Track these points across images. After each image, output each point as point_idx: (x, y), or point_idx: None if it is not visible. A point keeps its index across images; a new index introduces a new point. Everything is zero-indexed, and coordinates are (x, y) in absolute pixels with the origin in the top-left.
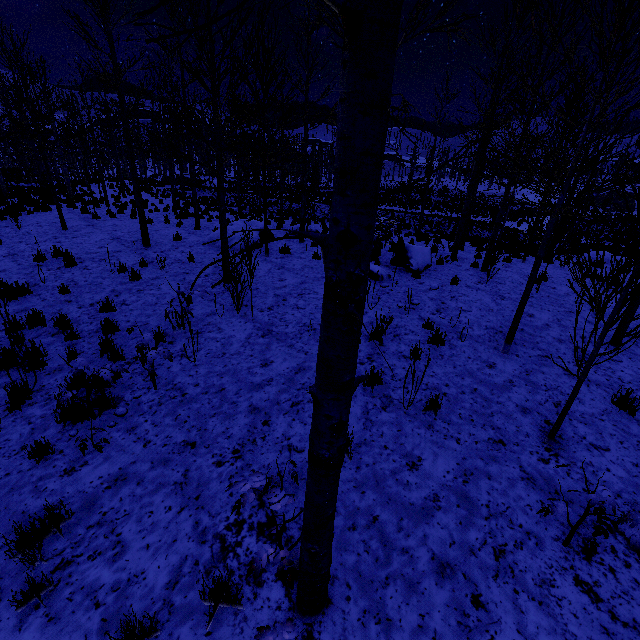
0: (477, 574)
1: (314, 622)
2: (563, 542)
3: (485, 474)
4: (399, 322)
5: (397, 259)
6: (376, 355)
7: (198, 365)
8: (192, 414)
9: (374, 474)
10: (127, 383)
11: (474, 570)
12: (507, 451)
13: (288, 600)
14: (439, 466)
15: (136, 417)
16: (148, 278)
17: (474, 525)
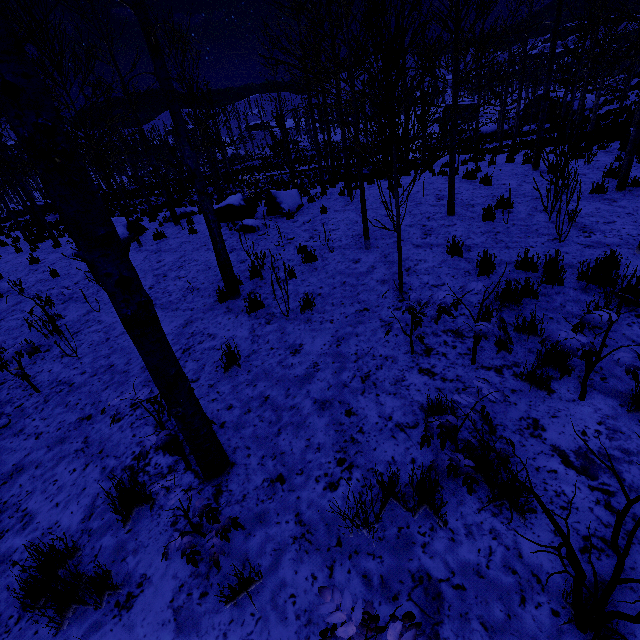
0: (349, 397)
1: (222, 482)
2: (410, 352)
3: (354, 335)
4: (277, 257)
5: (270, 209)
6: (258, 288)
7: (82, 357)
8: (83, 396)
9: (263, 370)
10: (4, 400)
11: (347, 396)
12: (370, 313)
13: (198, 479)
14: (317, 344)
15: (22, 421)
16: (7, 307)
17: (346, 369)
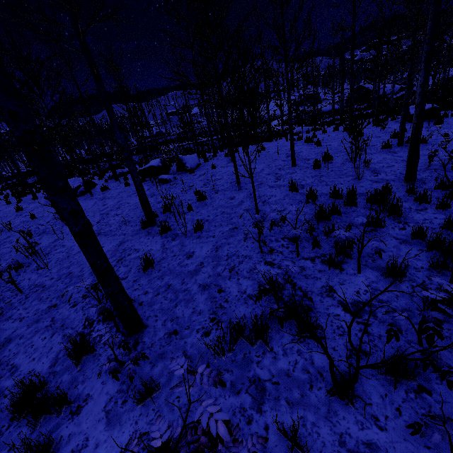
0: (221, 282)
1: (139, 337)
2: (260, 252)
3: (227, 244)
4: (182, 198)
5: (178, 167)
6: (168, 218)
7: (51, 269)
8: (51, 293)
9: (168, 269)
10: None
11: (219, 281)
12: (238, 230)
13: (124, 337)
14: (203, 251)
15: (10, 311)
16: (0, 240)
17: (220, 265)
